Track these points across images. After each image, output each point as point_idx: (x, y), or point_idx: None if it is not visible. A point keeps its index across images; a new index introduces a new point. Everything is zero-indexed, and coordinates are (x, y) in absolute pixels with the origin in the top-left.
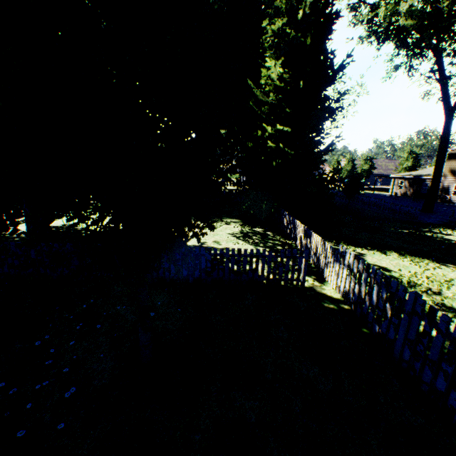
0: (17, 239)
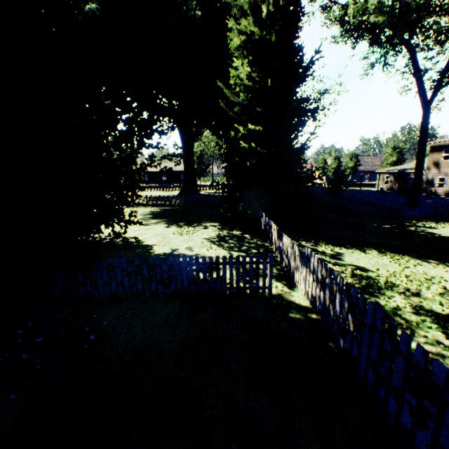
0: None
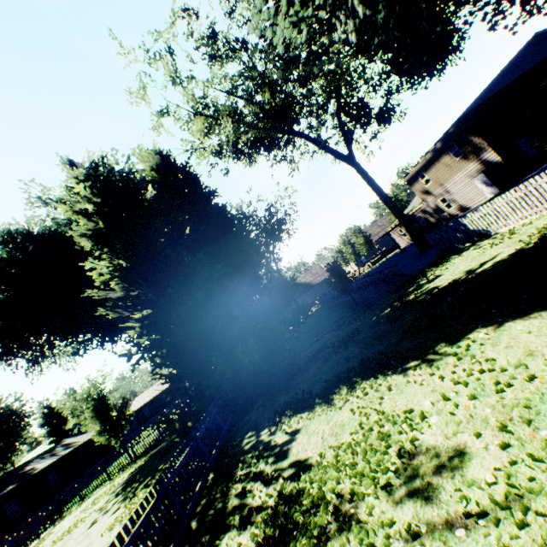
0: None
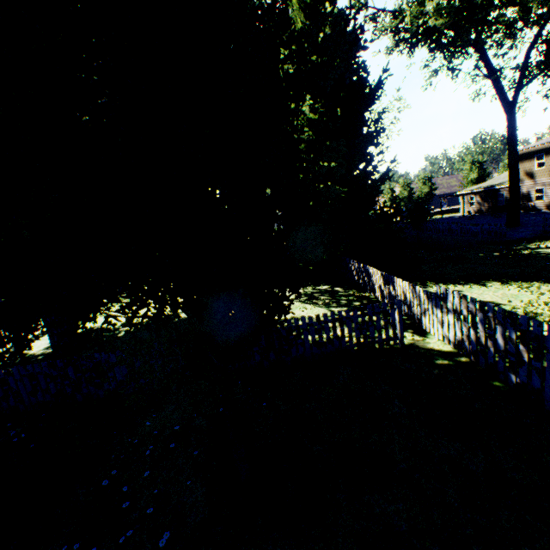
0: (41, 357)
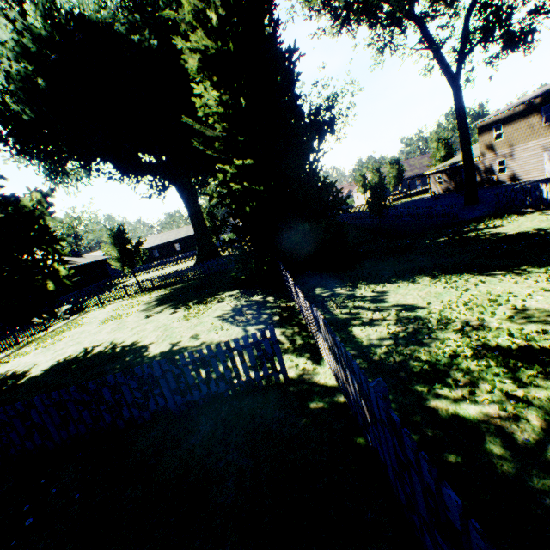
0: None
